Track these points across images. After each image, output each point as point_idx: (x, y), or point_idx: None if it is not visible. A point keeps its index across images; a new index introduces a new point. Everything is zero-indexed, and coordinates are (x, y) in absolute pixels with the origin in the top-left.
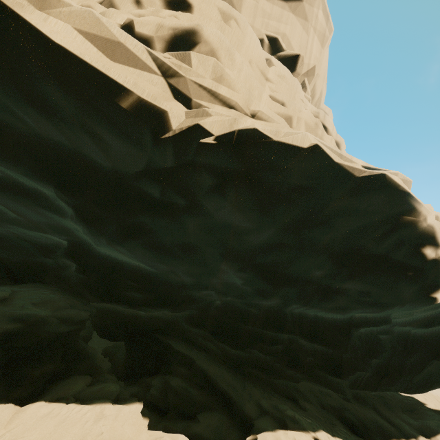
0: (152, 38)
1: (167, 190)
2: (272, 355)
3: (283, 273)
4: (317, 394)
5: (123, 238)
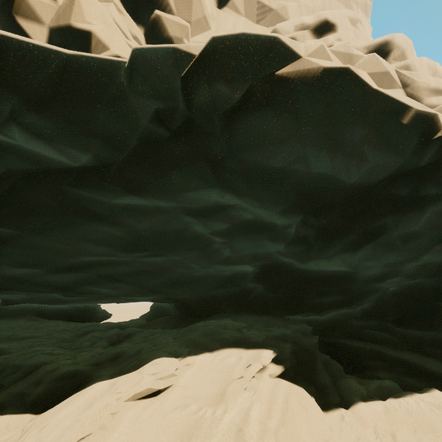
0: None
1: (425, 184)
2: None
3: None
4: None
5: (365, 242)
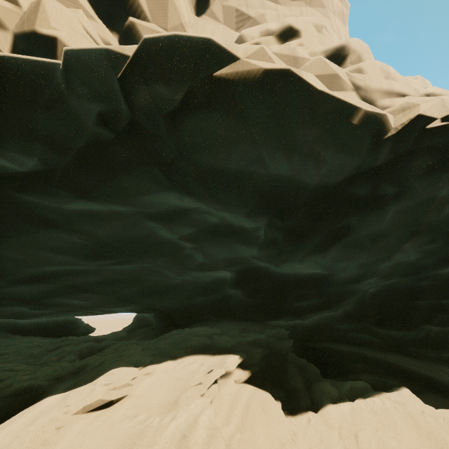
0: None
1: (382, 183)
2: None
3: None
4: None
5: (331, 243)
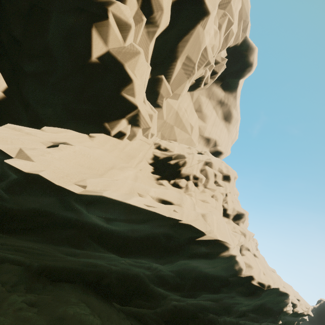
0: (231, 214)
1: (226, 288)
2: None
3: (234, 310)
4: None
5: (190, 297)
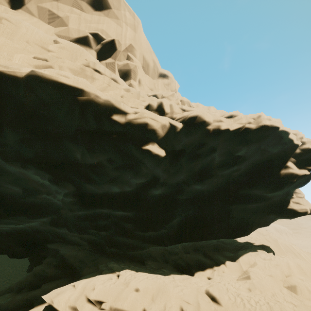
0: None
1: None
2: (102, 229)
3: (49, 161)
4: (165, 255)
5: None
